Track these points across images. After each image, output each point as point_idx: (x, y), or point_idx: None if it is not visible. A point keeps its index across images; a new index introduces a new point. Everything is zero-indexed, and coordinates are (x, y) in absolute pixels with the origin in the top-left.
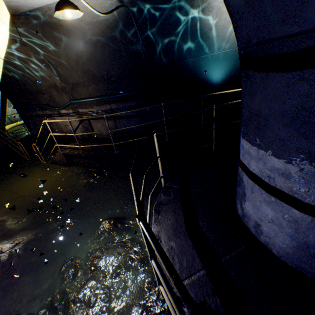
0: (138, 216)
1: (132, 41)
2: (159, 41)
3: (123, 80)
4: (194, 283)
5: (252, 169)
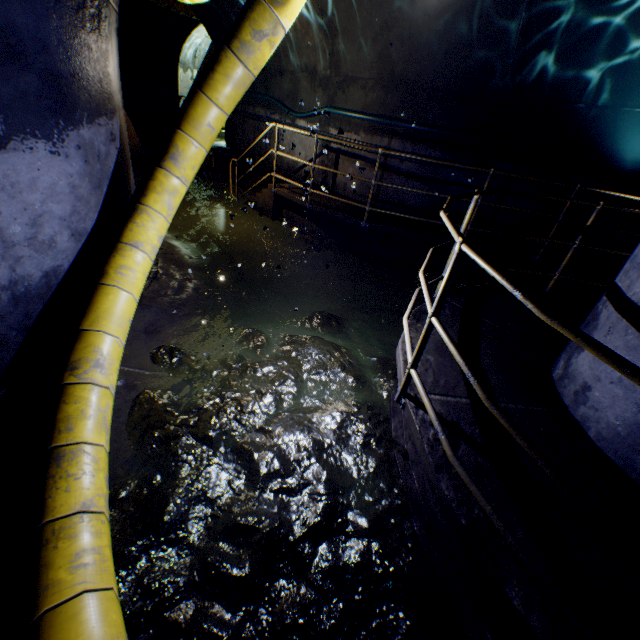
0: (462, 238)
1: (498, 27)
2: (551, 45)
3: (439, 102)
4: (449, 404)
5: (633, 293)
